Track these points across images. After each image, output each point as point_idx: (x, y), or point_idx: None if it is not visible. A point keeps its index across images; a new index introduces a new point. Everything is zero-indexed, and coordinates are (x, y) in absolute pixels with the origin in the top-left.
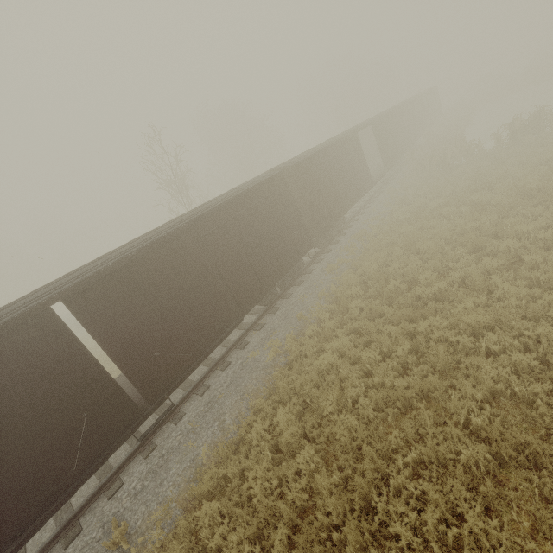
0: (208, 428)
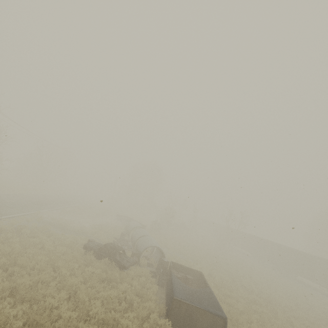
0: None
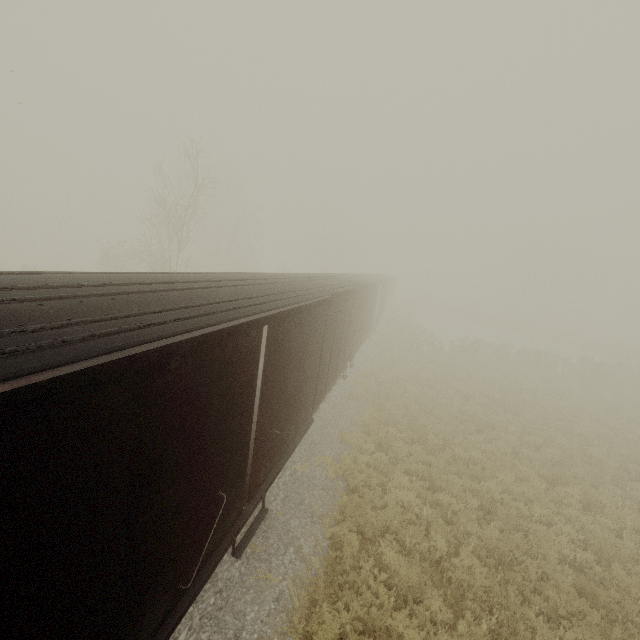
0: (282, 555)
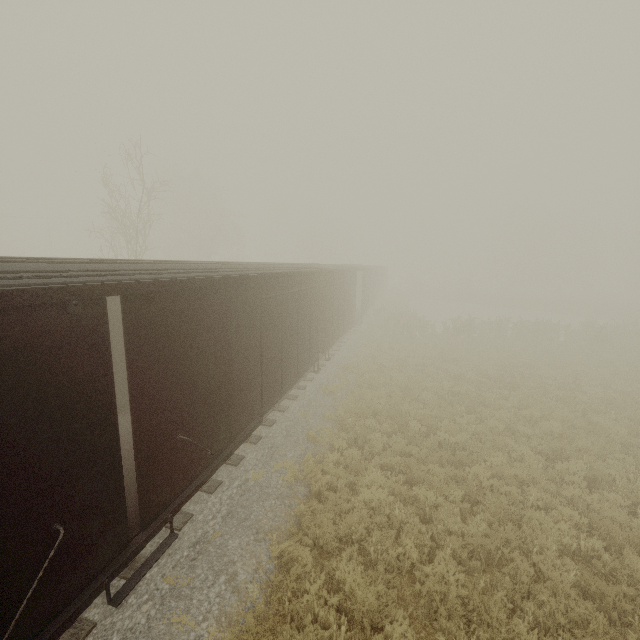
0: (208, 587)
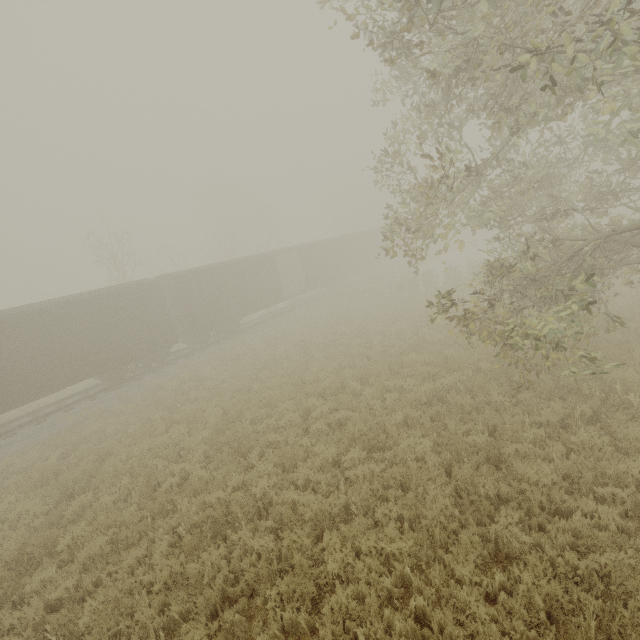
0: None
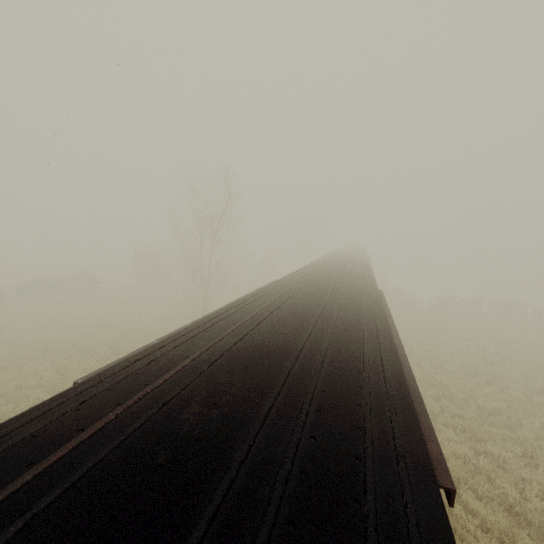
0: None
